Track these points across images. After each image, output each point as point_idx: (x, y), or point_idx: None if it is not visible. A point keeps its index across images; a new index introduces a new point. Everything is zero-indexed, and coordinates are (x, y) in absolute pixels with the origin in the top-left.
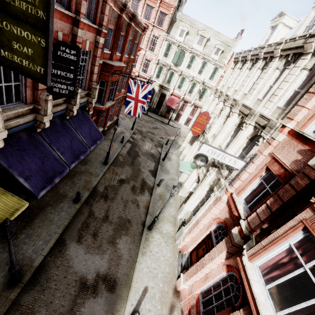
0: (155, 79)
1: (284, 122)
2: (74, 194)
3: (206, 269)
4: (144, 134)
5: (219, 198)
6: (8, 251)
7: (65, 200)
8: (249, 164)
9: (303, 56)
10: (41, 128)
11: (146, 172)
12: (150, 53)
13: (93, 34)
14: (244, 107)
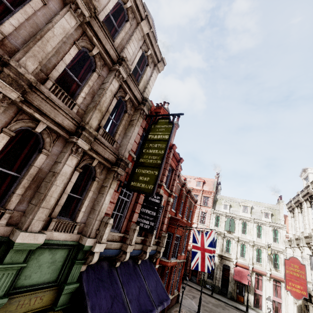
0: None
1: None
2: None
3: None
4: None
5: None
6: None
7: None
8: None
9: None
10: (121, 260)
11: None
12: (201, 225)
13: (166, 196)
14: None
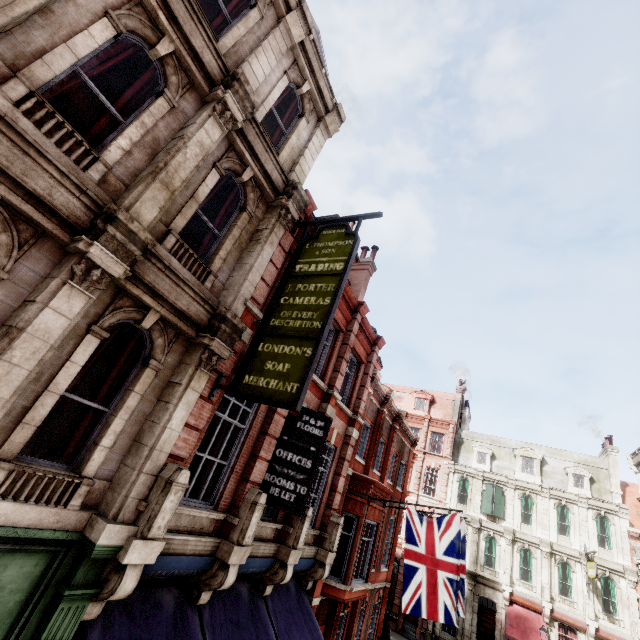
0: None
1: None
2: None
3: None
4: None
5: None
6: None
7: None
8: None
9: None
10: (213, 586)
11: None
12: (427, 499)
13: (343, 423)
14: None
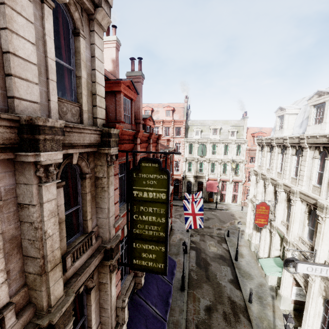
0: (188, 173)
1: None
2: None
3: None
4: (201, 231)
5: None
6: None
7: None
8: None
9: None
10: (138, 288)
11: (227, 285)
12: (177, 156)
13: None
14: (304, 195)
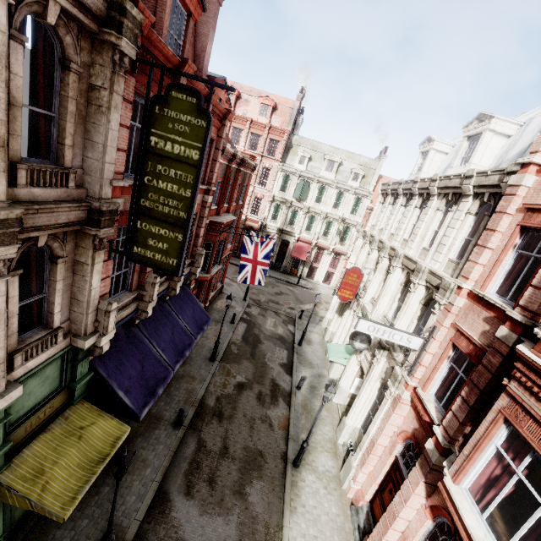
0: (271, 222)
1: (458, 283)
2: (172, 413)
3: (401, 523)
4: (264, 305)
5: (398, 398)
6: (88, 516)
7: (160, 424)
8: (429, 341)
9: (464, 199)
10: (141, 318)
11: (276, 367)
12: (260, 189)
13: (201, 194)
14: (407, 259)
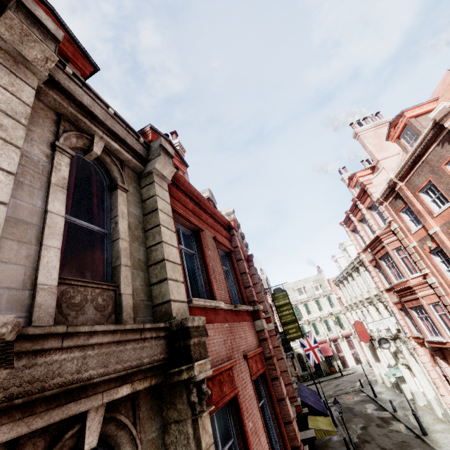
0: (294, 344)
1: (379, 291)
2: None
3: None
4: (334, 394)
5: (414, 348)
6: None
7: None
8: (395, 315)
9: (359, 268)
10: None
11: (374, 412)
12: None
13: None
14: (367, 299)
